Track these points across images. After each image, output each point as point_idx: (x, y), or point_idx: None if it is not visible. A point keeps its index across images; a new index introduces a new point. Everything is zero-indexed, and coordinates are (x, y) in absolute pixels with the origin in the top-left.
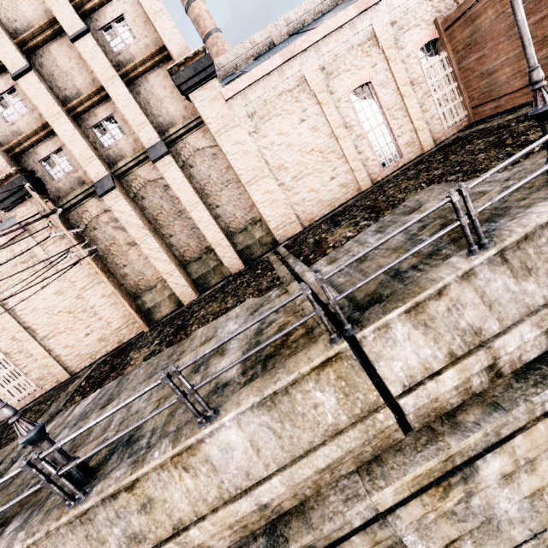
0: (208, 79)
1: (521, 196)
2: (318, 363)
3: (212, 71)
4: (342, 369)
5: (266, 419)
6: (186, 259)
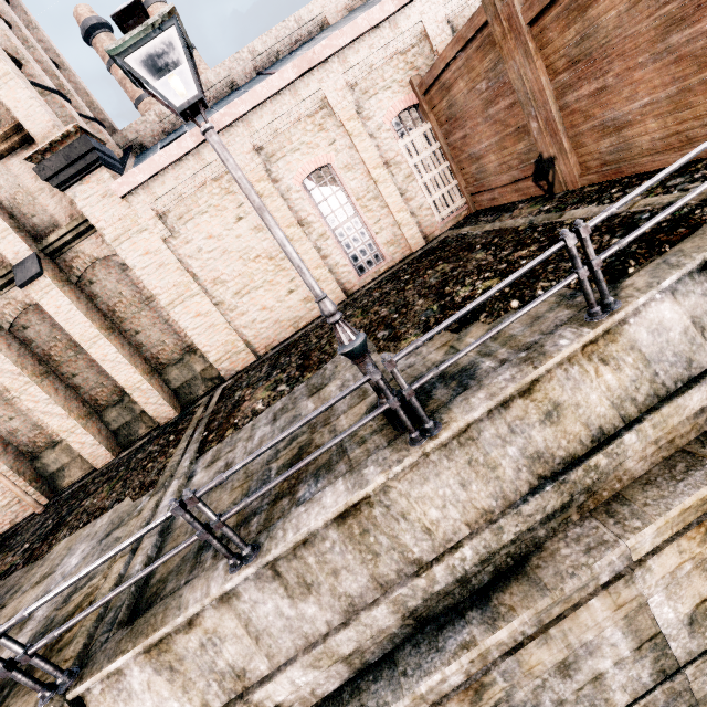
0: (90, 169)
1: (367, 434)
2: None
3: (95, 159)
4: None
5: None
6: (101, 404)
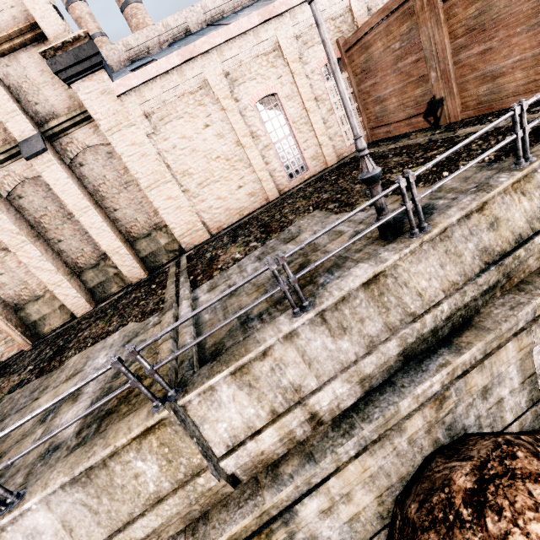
0: (94, 69)
1: (360, 247)
2: (136, 434)
3: (98, 61)
4: (166, 435)
5: (81, 496)
6: (80, 266)
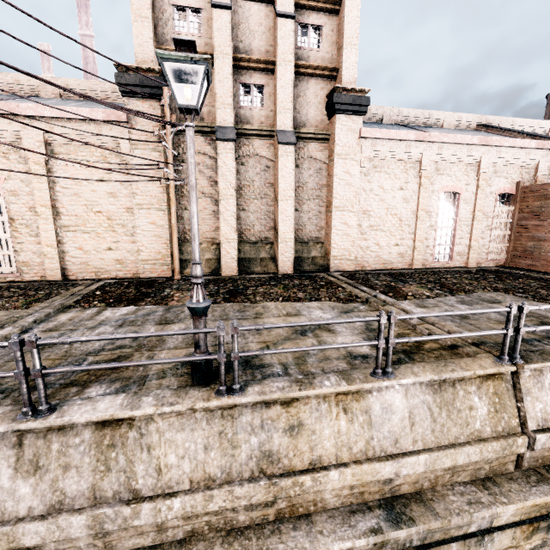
0: (358, 113)
1: None
2: (490, 372)
3: (364, 110)
4: (500, 388)
5: (429, 399)
6: (242, 237)
